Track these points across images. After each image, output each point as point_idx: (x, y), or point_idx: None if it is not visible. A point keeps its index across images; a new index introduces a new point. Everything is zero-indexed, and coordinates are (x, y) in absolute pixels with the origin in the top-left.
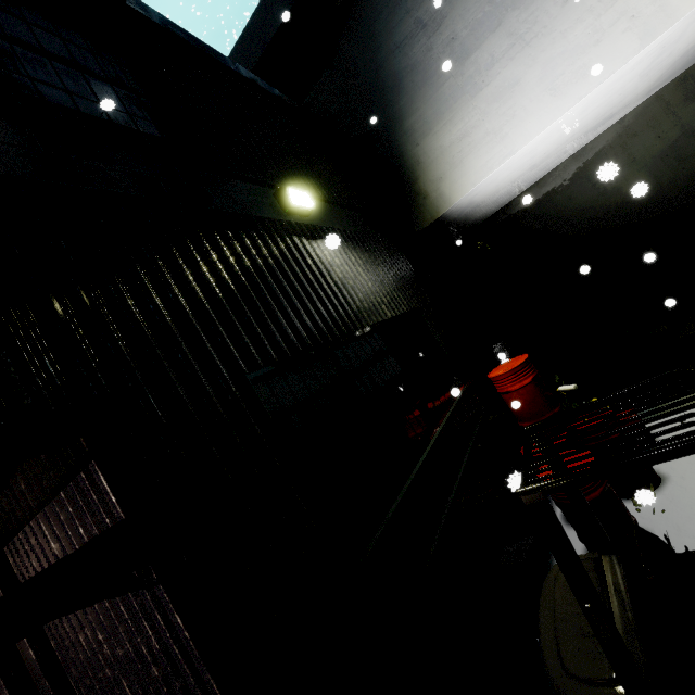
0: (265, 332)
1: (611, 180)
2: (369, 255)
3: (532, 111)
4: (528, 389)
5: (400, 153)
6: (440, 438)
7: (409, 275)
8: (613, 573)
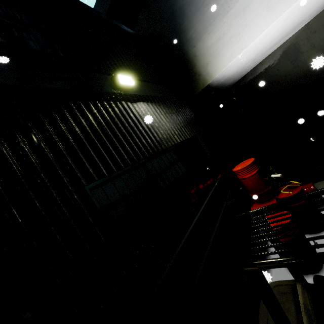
0: (100, 159)
1: (301, 59)
2: (168, 108)
3: (256, 21)
4: (254, 177)
5: (185, 52)
6: (206, 206)
7: (191, 117)
8: (303, 297)
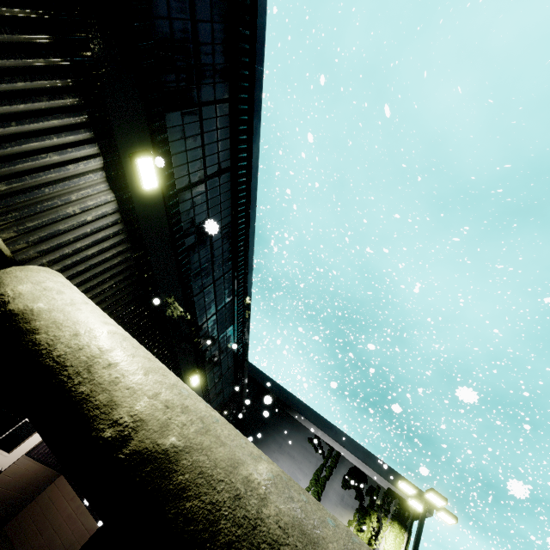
0: None
1: None
2: None
3: None
4: None
5: None
6: None
7: None
8: None
